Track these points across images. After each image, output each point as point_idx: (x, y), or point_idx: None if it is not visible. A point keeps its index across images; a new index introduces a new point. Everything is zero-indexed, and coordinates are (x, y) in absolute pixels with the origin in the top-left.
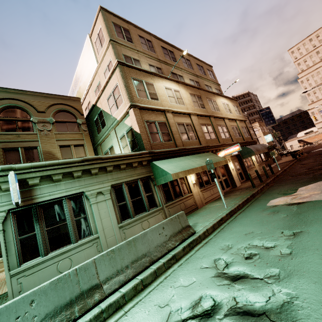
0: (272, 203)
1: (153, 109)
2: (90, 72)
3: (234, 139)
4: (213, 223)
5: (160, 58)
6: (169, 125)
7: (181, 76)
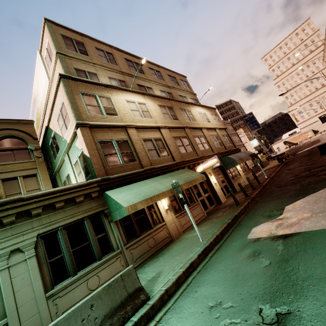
0: (254, 234)
1: (109, 127)
2: (44, 91)
3: (215, 149)
4: (178, 274)
5: (124, 70)
6: (132, 142)
7: (150, 88)
